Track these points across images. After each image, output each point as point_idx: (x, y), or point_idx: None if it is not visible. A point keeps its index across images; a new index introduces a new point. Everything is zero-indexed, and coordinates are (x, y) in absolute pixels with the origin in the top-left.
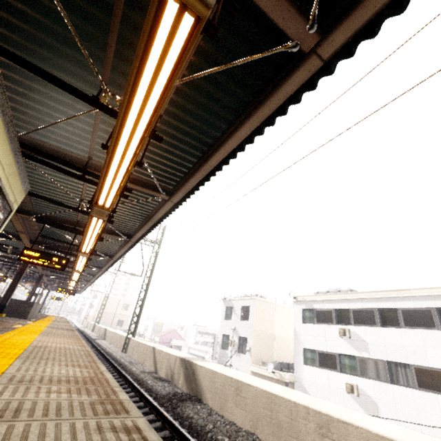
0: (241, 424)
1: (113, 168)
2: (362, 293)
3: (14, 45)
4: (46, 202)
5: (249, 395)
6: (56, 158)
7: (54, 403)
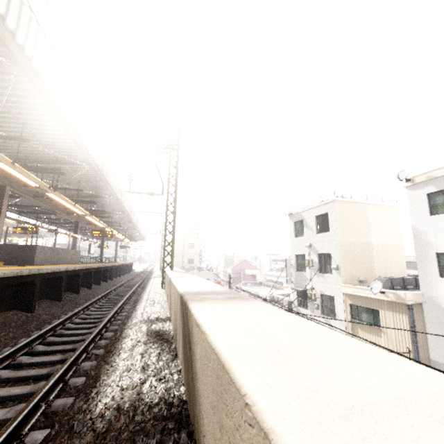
0: None
1: None
2: None
3: None
4: None
5: None
6: None
7: None
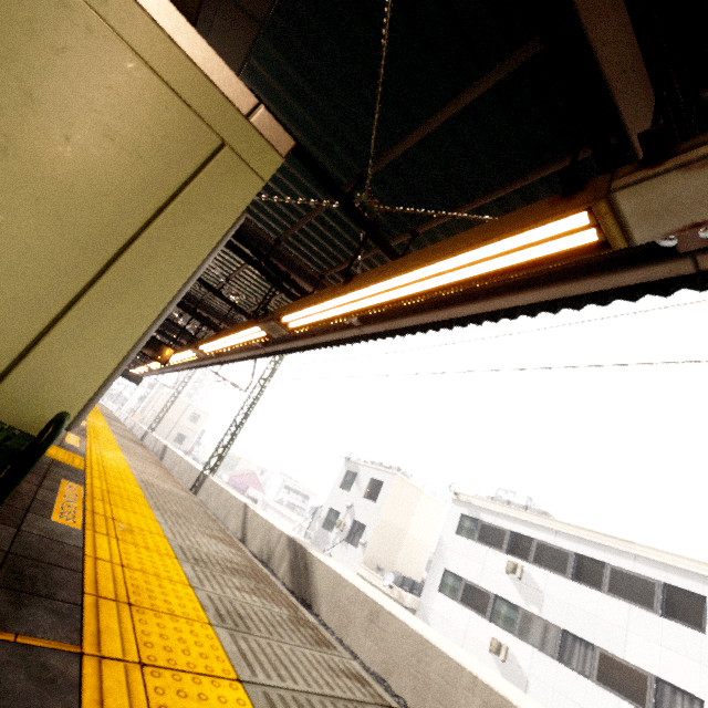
0: (368, 661)
1: (343, 302)
2: (560, 524)
3: (267, 92)
4: None
5: (389, 628)
6: (237, 232)
7: (258, 612)
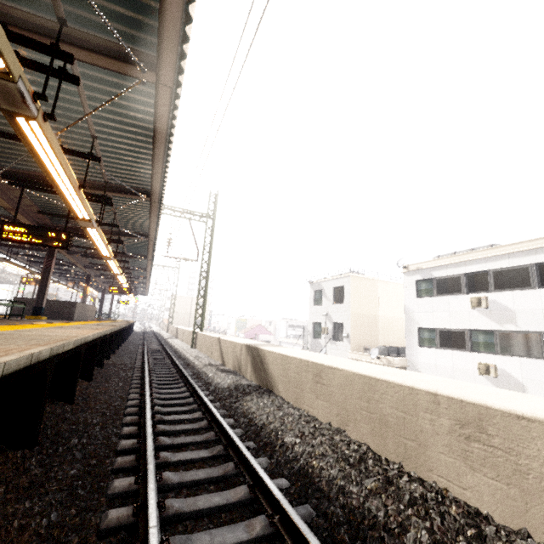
0: (324, 419)
1: None
2: (510, 246)
3: None
4: (1, 146)
5: (333, 381)
6: None
7: None
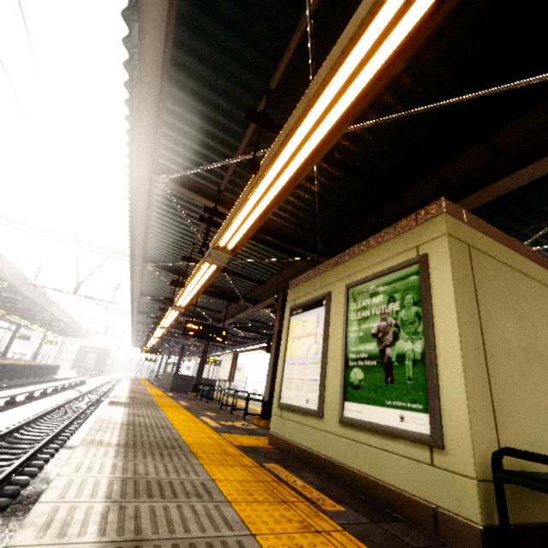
0: None
1: None
2: None
3: None
4: None
5: None
6: None
7: None
